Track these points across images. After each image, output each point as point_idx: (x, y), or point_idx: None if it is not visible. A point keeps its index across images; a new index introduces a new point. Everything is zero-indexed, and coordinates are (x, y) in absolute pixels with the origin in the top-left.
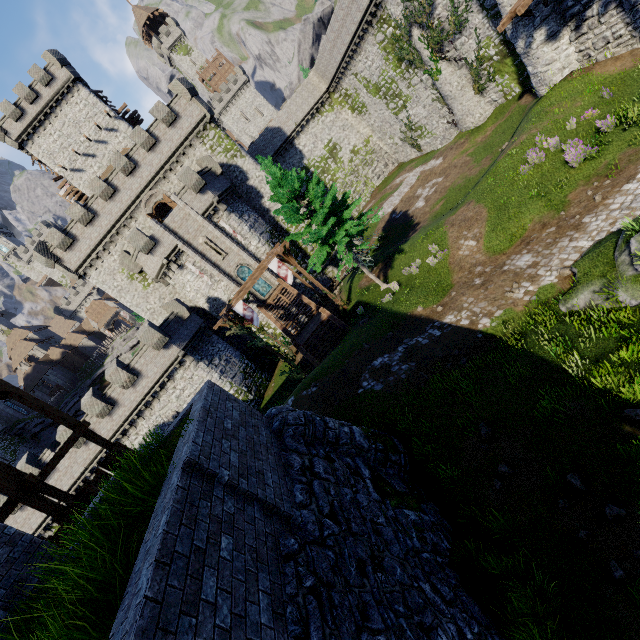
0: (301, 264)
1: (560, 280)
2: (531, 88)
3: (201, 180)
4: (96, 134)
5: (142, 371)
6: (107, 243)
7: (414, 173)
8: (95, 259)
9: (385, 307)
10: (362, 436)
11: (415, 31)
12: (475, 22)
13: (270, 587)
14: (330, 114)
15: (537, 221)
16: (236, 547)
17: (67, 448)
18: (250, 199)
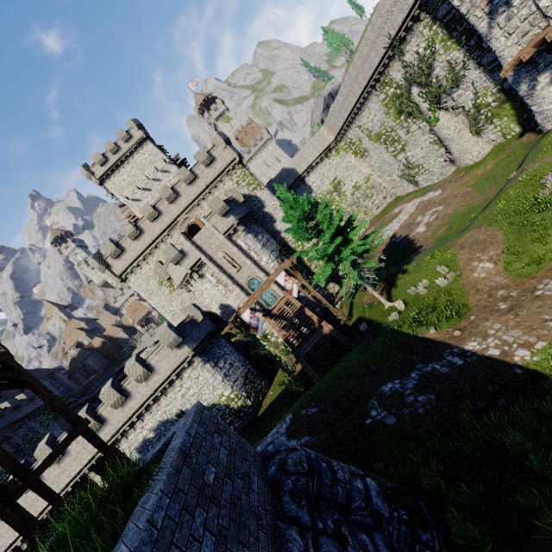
0: (305, 279)
1: None
2: (532, 127)
3: (226, 206)
4: (154, 174)
5: (156, 367)
6: (147, 254)
7: (412, 203)
8: (136, 267)
9: (391, 326)
10: (380, 496)
11: (414, 89)
12: (472, 77)
13: None
14: (336, 158)
15: None
16: None
17: (65, 445)
18: (265, 223)
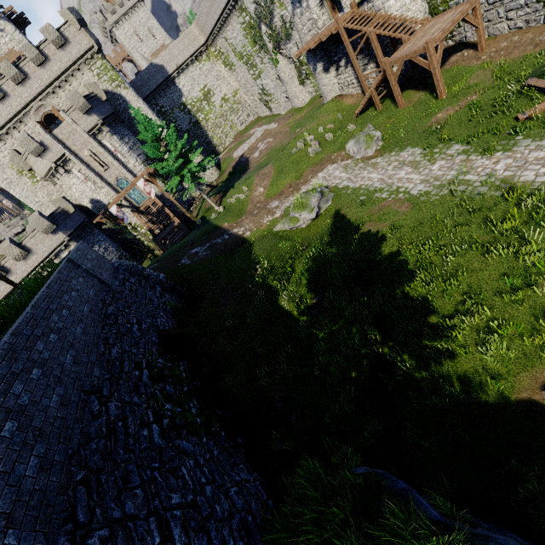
0: None
1: (280, 216)
2: None
3: (87, 104)
4: None
5: (32, 249)
6: None
7: (261, 129)
8: None
9: (211, 221)
10: (164, 277)
11: (263, 26)
12: (297, 37)
13: (96, 292)
14: (207, 63)
15: (289, 183)
16: (85, 282)
17: None
18: (131, 125)
